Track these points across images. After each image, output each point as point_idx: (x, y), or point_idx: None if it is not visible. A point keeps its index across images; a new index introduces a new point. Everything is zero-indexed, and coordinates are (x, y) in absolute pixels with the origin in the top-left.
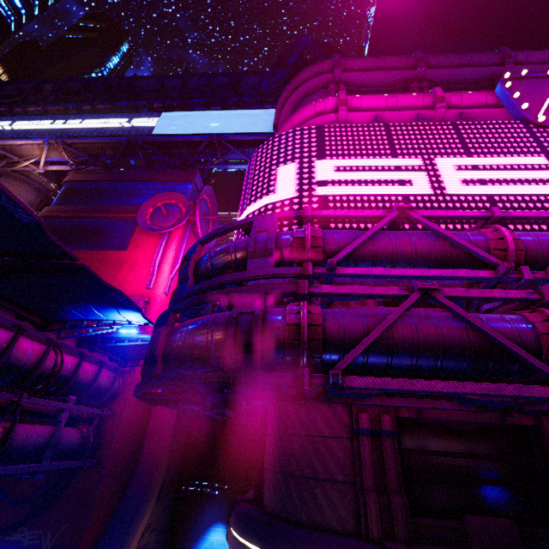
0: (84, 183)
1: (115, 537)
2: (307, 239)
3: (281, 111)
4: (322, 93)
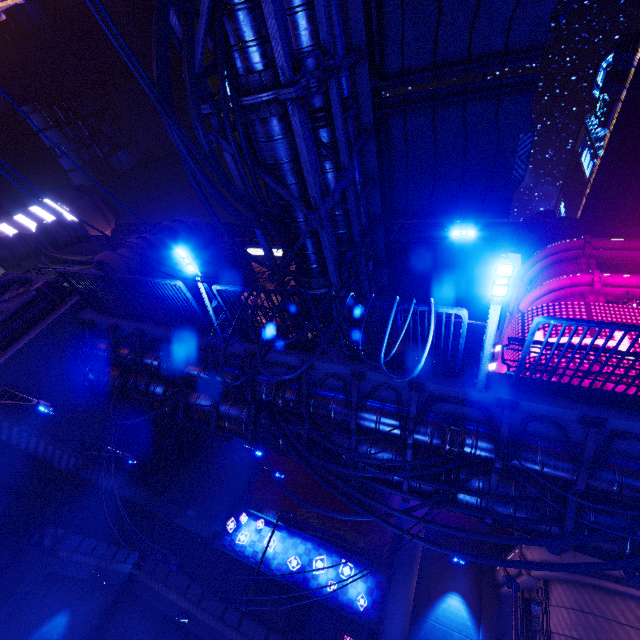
0: None
1: (407, 553)
2: (598, 385)
3: (530, 269)
4: (572, 263)
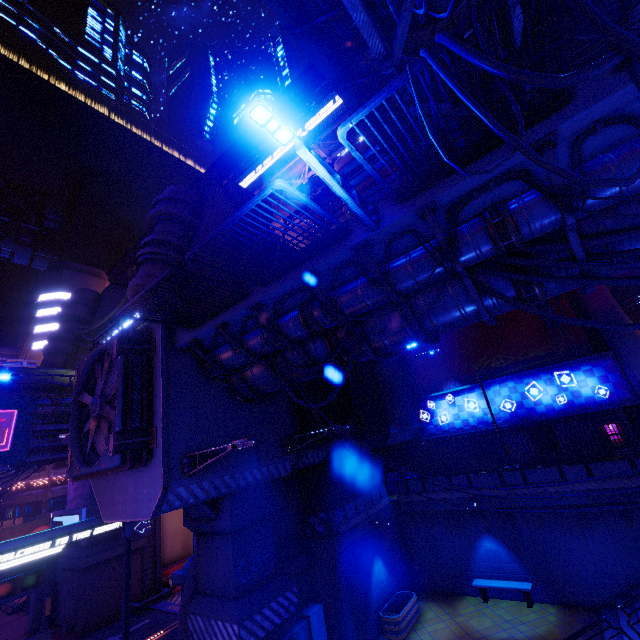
0: (354, 160)
1: None
2: None
3: None
4: None
